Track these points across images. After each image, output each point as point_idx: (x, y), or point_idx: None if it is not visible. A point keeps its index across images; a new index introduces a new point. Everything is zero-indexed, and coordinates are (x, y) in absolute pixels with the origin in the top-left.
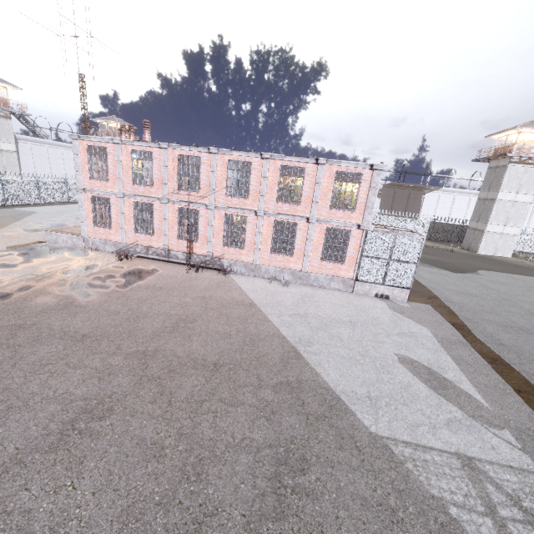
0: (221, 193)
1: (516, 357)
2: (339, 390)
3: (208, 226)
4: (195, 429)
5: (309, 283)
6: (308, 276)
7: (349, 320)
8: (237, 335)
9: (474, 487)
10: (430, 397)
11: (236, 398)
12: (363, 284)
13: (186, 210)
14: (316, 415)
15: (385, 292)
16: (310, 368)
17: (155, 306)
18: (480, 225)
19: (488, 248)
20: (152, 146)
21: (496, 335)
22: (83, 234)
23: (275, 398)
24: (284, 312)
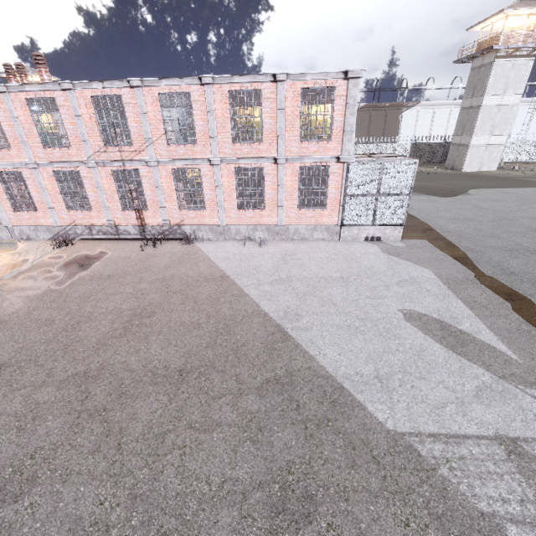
0: (161, 143)
1: (532, 286)
2: (340, 376)
3: (155, 188)
4: (155, 482)
5: (288, 237)
6: (286, 230)
7: (340, 276)
8: (207, 323)
9: (529, 485)
10: (450, 361)
11: (210, 418)
12: (350, 229)
13: (128, 172)
14: (316, 419)
15: (375, 234)
16: (302, 351)
17: (102, 303)
18: (464, 139)
19: (473, 163)
20: (51, 89)
21: (503, 264)
22: (4, 223)
23: (262, 406)
24: (264, 280)
